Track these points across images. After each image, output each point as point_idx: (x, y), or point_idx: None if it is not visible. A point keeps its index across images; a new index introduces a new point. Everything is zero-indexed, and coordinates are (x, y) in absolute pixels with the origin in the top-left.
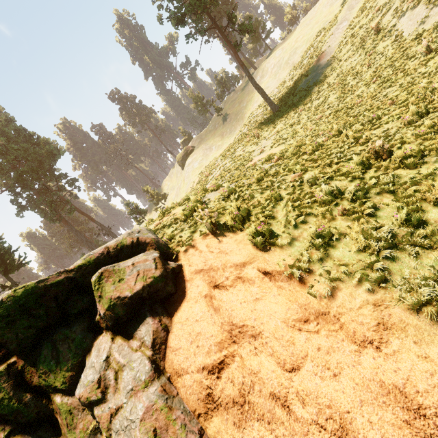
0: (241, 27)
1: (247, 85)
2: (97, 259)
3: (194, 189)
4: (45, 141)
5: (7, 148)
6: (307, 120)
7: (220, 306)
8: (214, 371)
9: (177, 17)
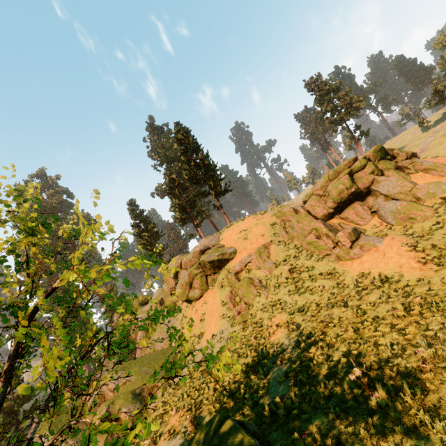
0: (363, 132)
1: None
2: (391, 149)
3: None
4: None
5: None
6: None
7: (439, 159)
8: (445, 162)
9: (331, 120)
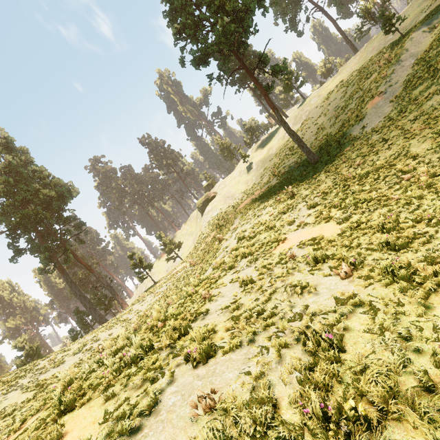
0: (274, 68)
1: (277, 133)
2: None
3: (207, 246)
4: (57, 182)
5: (17, 189)
6: (378, 181)
7: None
8: None
9: (199, 56)
